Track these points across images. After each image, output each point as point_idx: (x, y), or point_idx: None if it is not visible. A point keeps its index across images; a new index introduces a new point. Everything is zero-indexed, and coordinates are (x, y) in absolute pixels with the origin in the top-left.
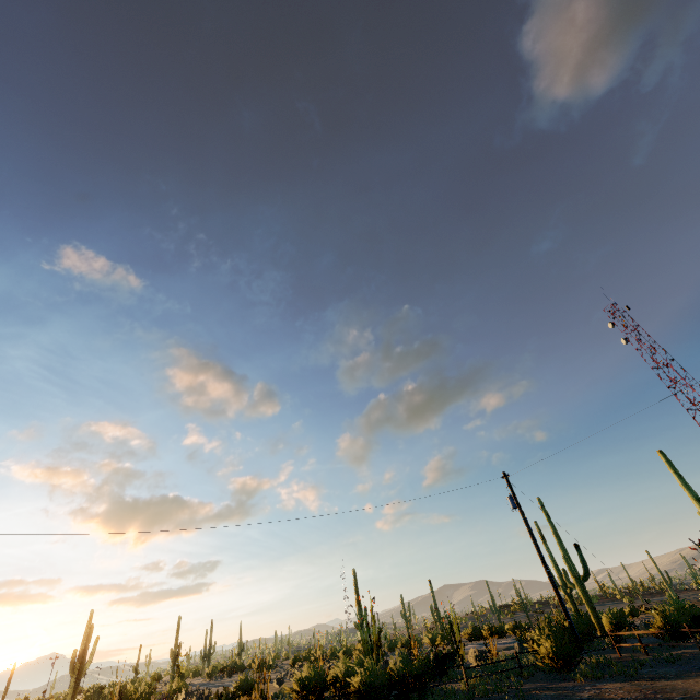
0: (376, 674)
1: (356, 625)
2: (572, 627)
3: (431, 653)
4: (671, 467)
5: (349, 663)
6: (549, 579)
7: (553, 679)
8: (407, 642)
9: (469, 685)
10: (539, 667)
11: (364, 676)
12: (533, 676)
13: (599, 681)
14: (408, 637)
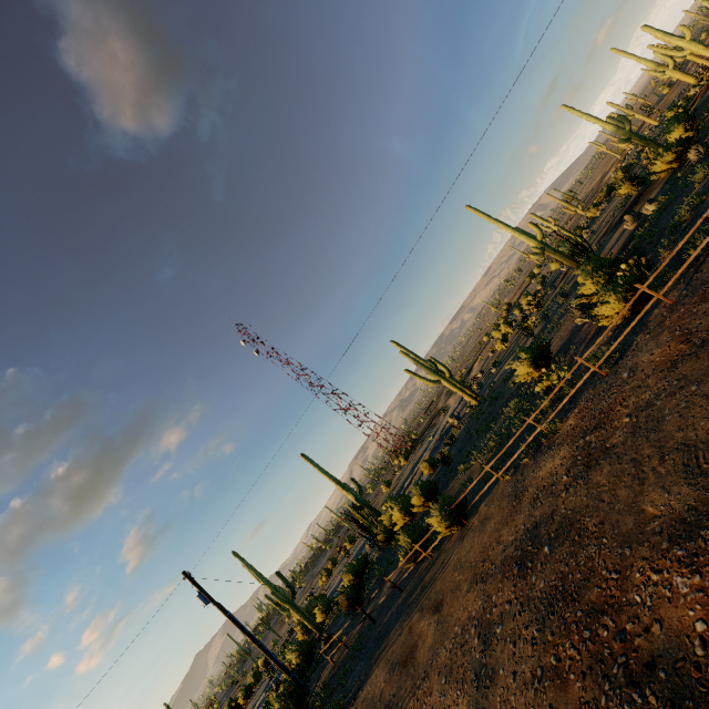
0: None
1: None
2: (296, 680)
3: None
4: (312, 463)
5: None
6: (263, 652)
7: None
8: None
9: None
10: None
11: None
12: None
13: None
14: None
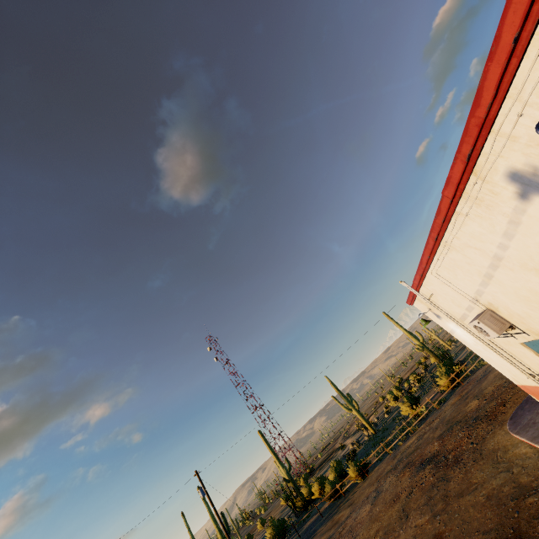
0: None
1: None
2: None
3: None
4: (264, 439)
5: None
6: None
7: None
8: None
9: None
10: None
11: None
12: None
13: None
14: None
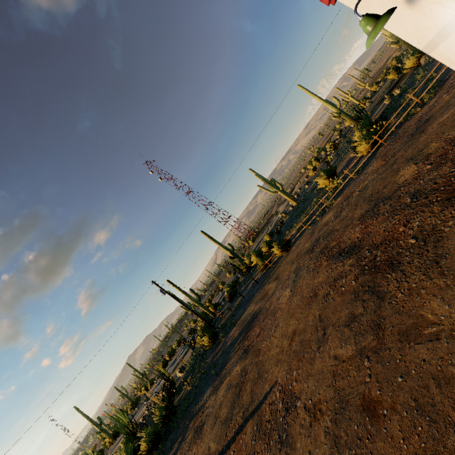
0: (153, 431)
1: (97, 433)
2: (209, 323)
3: (164, 393)
4: (207, 236)
5: (125, 449)
6: (193, 313)
7: (215, 348)
8: (133, 405)
9: (191, 384)
10: (207, 349)
11: (146, 440)
12: (207, 355)
13: (228, 334)
14: (131, 402)
